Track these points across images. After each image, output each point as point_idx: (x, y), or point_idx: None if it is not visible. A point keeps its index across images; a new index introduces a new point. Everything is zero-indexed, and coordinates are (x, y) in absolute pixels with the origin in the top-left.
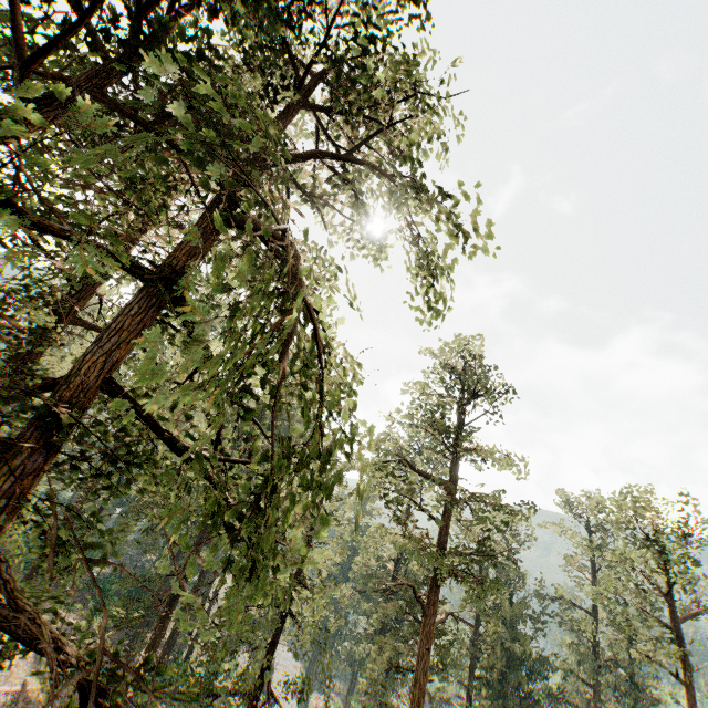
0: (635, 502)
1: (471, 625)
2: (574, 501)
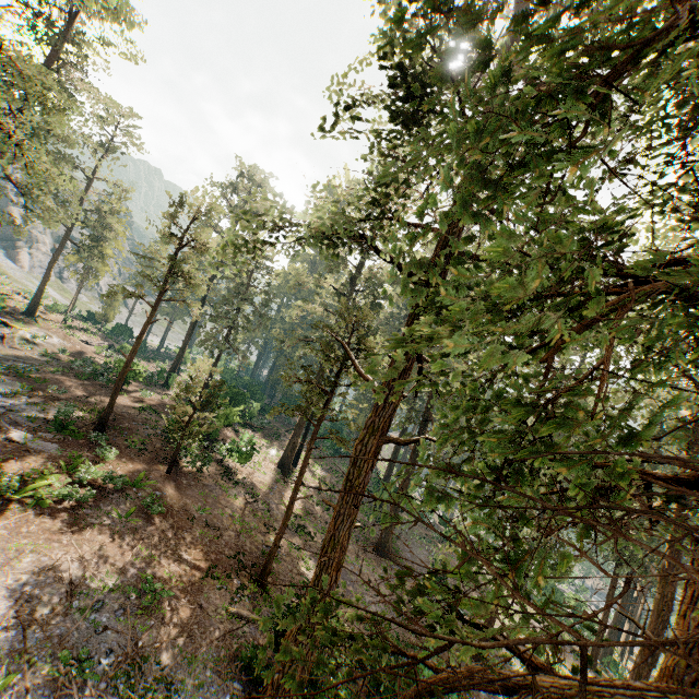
0: None
1: None
2: None
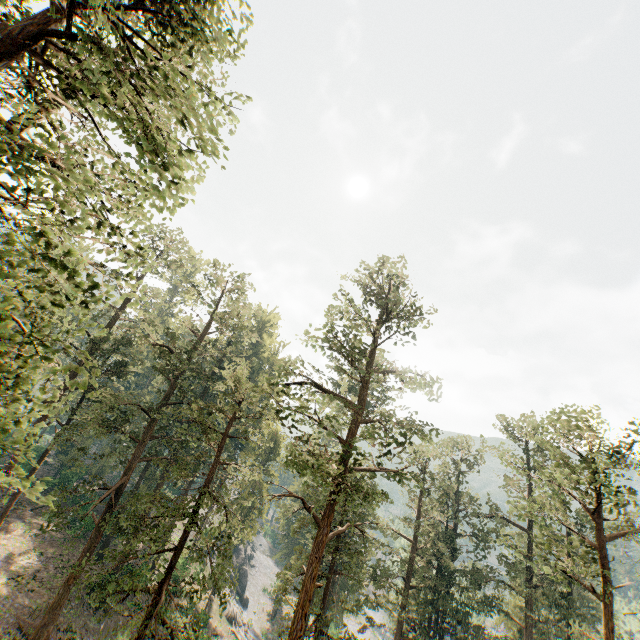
0: (556, 422)
1: (407, 539)
2: (514, 426)
